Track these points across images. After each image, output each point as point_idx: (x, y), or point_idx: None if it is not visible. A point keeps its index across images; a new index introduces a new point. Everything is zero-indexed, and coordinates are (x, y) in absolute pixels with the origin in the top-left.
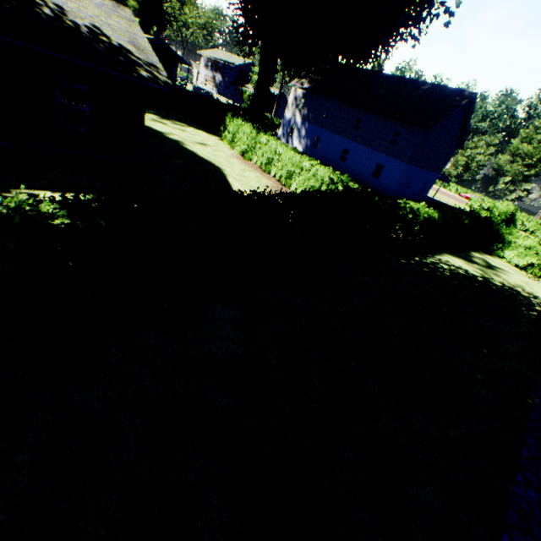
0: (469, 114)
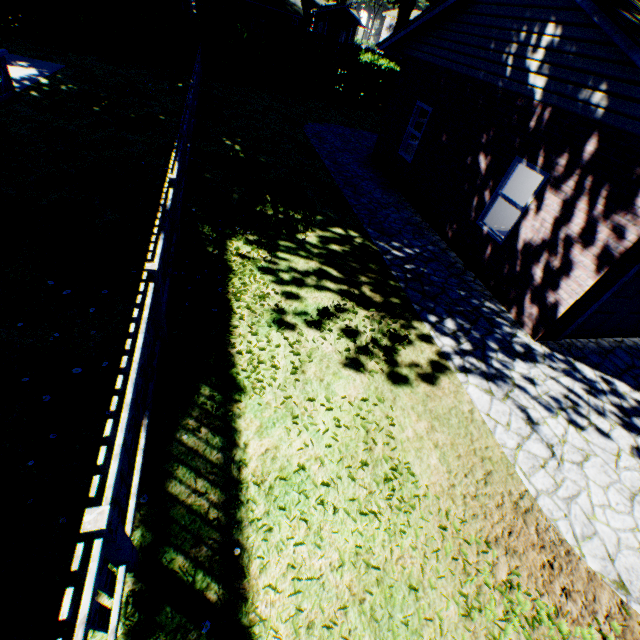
0: None
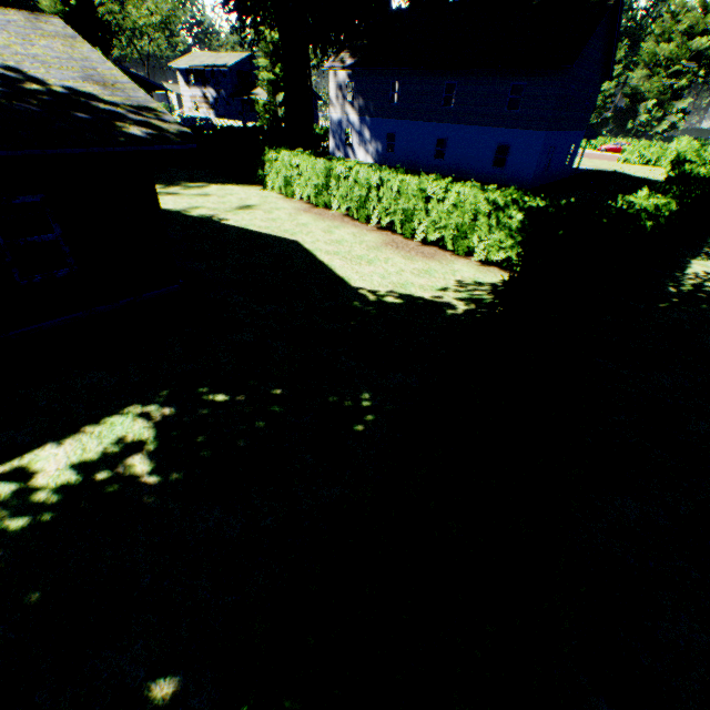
0: (617, 20)
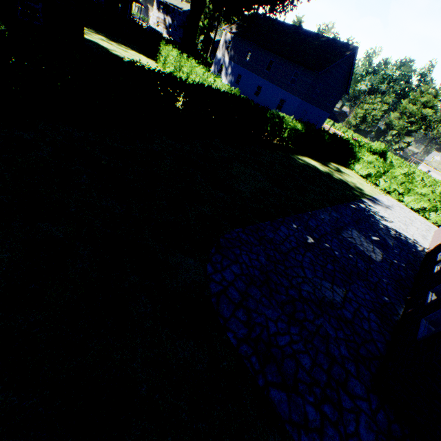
0: (353, 65)
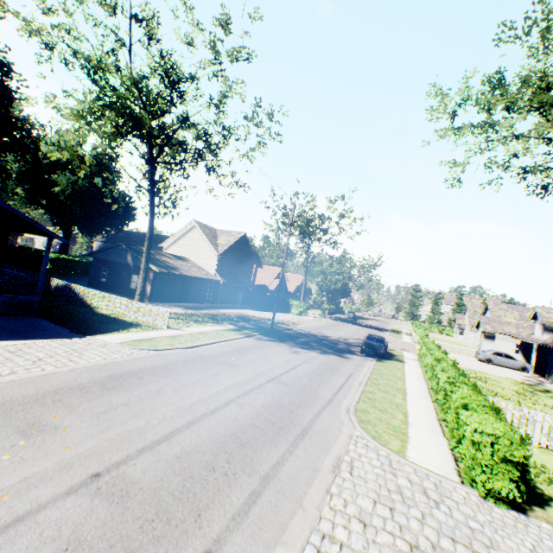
0: None
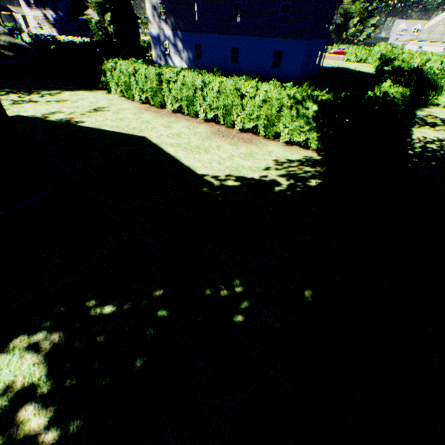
0: None
